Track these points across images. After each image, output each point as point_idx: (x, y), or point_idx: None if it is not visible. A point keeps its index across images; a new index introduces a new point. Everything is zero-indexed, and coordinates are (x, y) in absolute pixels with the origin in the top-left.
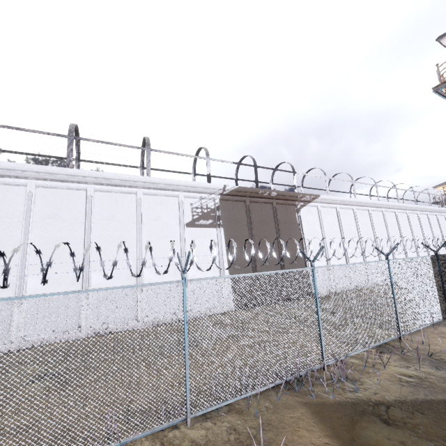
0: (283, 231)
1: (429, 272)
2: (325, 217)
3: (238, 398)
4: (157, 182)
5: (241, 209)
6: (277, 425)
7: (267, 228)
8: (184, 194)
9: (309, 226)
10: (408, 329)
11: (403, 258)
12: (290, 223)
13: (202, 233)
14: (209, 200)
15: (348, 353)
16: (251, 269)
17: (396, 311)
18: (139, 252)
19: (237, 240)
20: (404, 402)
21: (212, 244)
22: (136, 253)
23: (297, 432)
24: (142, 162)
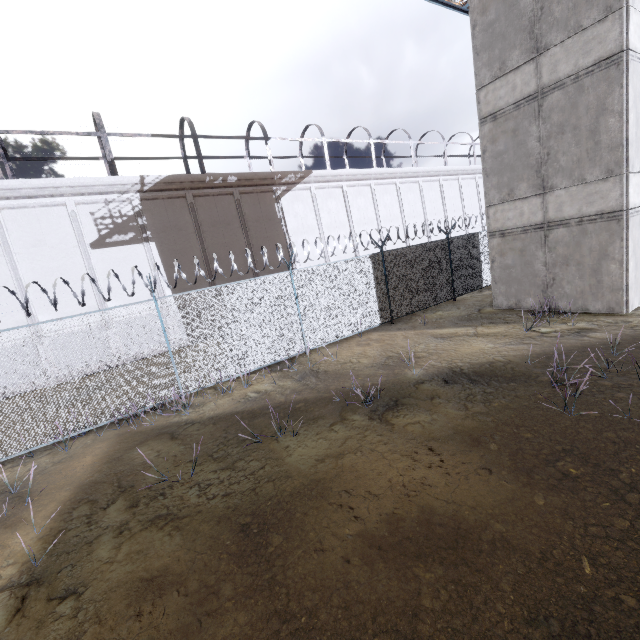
0: (256, 232)
1: (366, 274)
2: (323, 203)
3: (56, 441)
4: (16, 187)
5: (181, 210)
6: (75, 456)
7: (228, 232)
8: (74, 199)
9: (298, 220)
10: (320, 342)
11: (319, 265)
12: (267, 220)
13: (121, 253)
14: (122, 203)
15: (222, 379)
16: (209, 291)
17: (301, 327)
18: (23, 294)
19: (182, 256)
20: (215, 417)
21: (140, 267)
22: (19, 296)
23: (83, 458)
24: (2, 148)
